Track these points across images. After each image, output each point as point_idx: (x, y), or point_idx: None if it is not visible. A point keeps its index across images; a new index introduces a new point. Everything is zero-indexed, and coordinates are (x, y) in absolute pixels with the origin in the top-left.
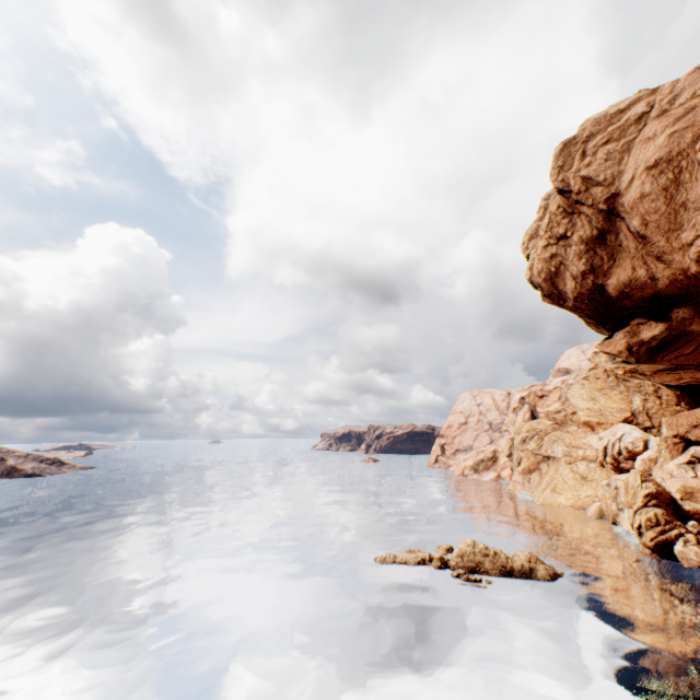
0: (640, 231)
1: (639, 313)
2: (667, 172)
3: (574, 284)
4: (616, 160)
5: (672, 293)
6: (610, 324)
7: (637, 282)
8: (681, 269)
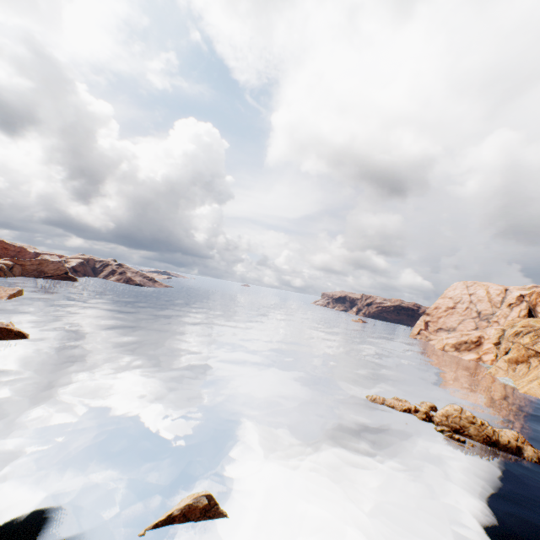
0: None
1: None
2: None
3: None
4: None
5: None
6: None
7: None
8: None
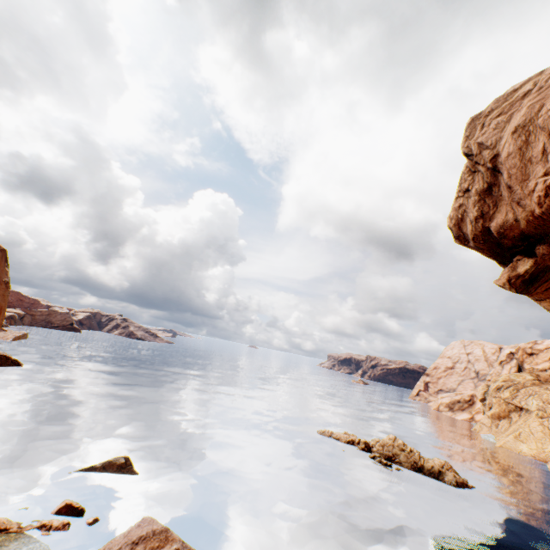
0: (507, 182)
1: (518, 251)
2: (522, 135)
3: (471, 227)
4: (500, 128)
5: (532, 232)
6: (508, 263)
7: (507, 224)
8: (530, 211)
